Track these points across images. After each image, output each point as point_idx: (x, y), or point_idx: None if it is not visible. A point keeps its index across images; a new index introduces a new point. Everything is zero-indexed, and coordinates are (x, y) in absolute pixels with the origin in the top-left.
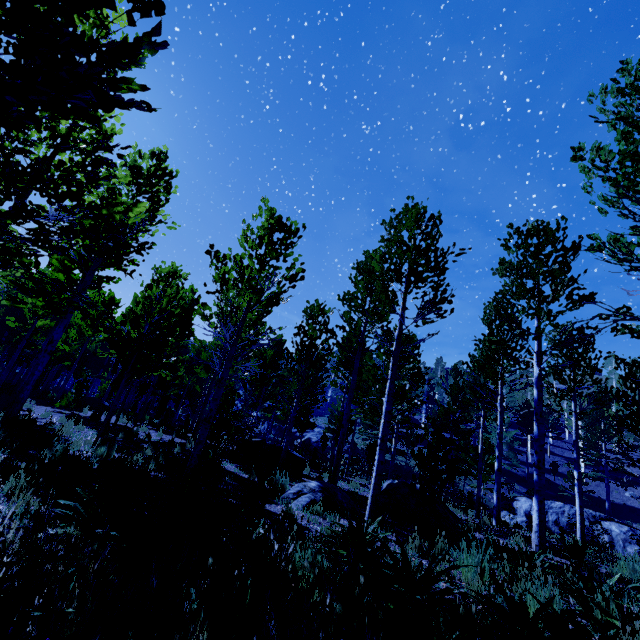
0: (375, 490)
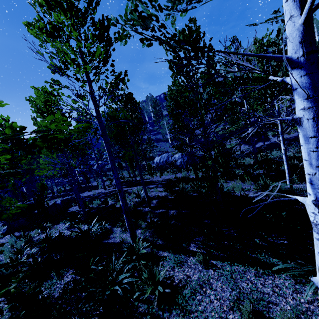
0: (7, 227)
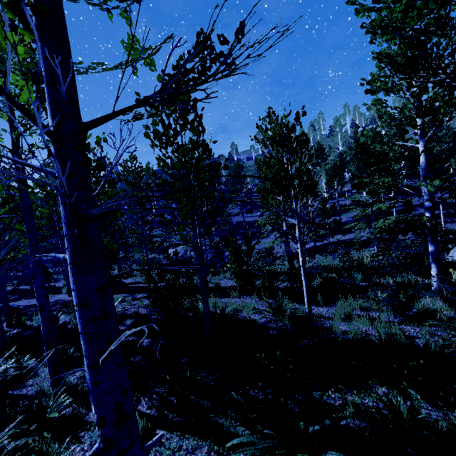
0: None
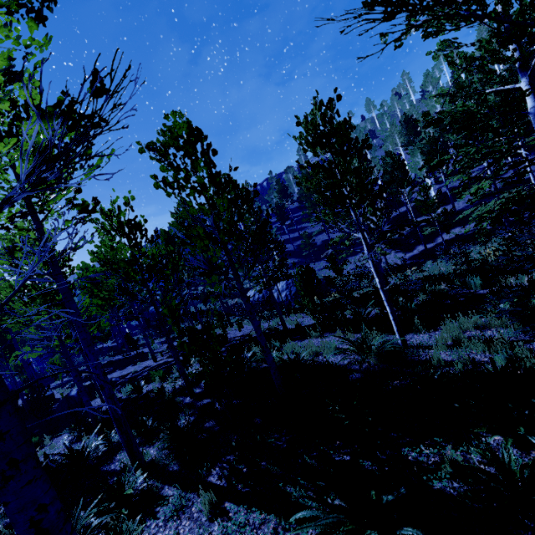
0: None
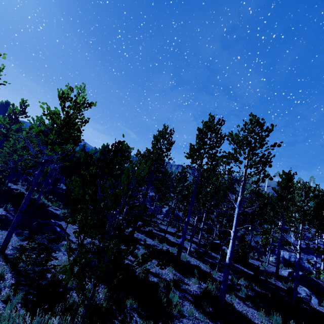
0: None
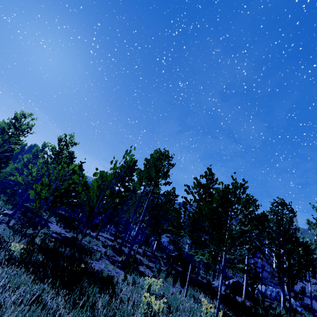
0: (246, 288)
